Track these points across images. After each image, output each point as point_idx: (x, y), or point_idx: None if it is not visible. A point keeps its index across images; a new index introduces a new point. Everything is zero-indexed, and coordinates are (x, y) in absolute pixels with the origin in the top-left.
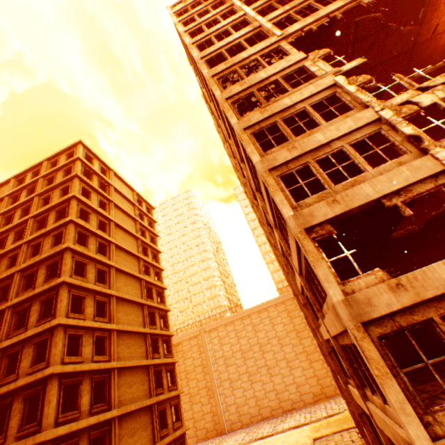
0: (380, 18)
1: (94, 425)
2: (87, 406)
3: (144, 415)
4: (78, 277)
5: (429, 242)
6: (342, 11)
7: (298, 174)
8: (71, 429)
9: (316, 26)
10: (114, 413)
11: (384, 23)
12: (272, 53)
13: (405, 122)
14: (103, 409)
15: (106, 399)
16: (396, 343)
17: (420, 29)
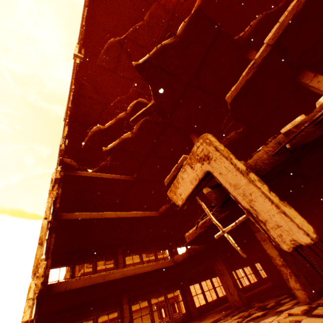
0: (110, 44)
1: None
2: None
3: None
4: (91, 265)
5: None
6: (73, 81)
7: (70, 245)
8: None
9: (70, 102)
10: None
11: (118, 41)
12: (72, 128)
13: (47, 233)
14: None
15: None
16: None
17: (159, 2)
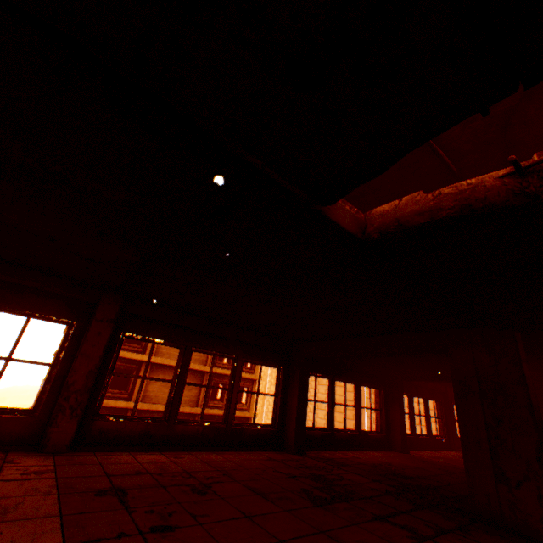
0: None
1: (123, 358)
2: None
3: (191, 377)
4: None
5: None
6: None
7: None
8: None
9: None
10: (145, 358)
11: None
12: None
13: None
14: (137, 351)
15: (143, 344)
16: None
17: None
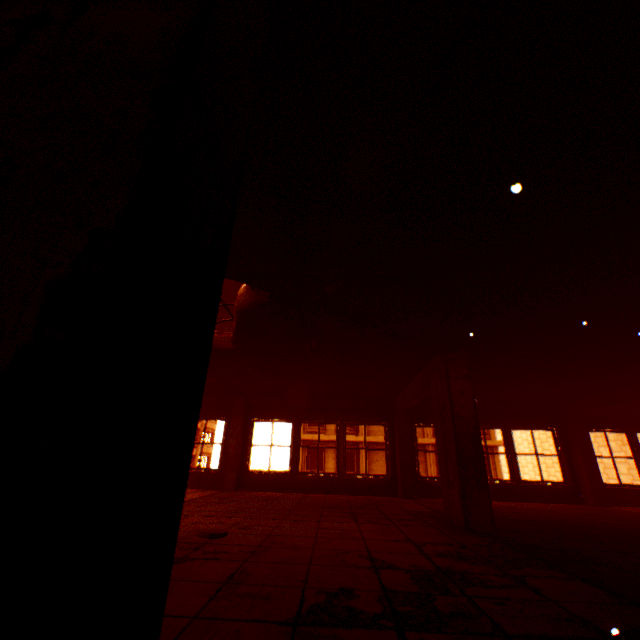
0: None
1: None
2: (333, 426)
3: None
4: None
5: None
6: None
7: None
8: (313, 438)
9: None
10: (359, 438)
11: None
12: None
13: None
14: (351, 433)
15: (354, 426)
16: None
17: None
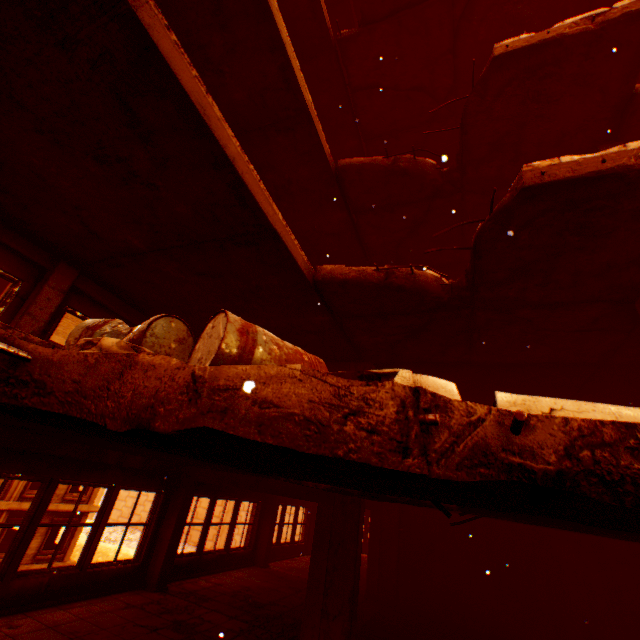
0: None
1: None
2: None
3: None
4: None
5: (550, 376)
6: None
7: None
8: None
9: None
10: None
11: None
12: None
13: None
14: None
15: None
16: (381, 571)
17: None
